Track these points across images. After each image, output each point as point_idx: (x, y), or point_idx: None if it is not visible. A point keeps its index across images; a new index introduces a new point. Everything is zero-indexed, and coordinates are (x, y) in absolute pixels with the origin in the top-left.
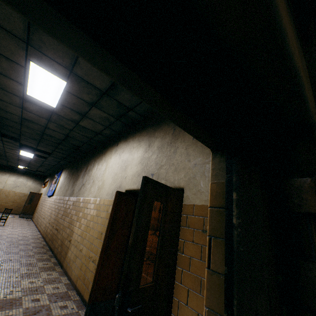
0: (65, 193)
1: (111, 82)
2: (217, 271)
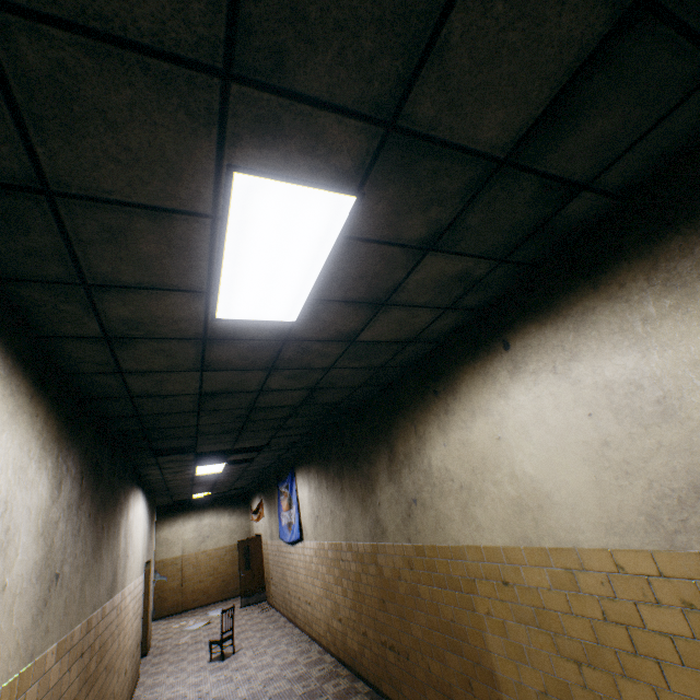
0: (349, 533)
1: (561, 78)
2: None
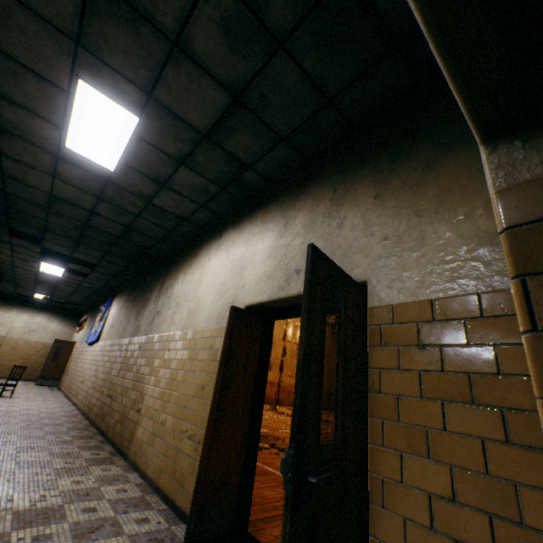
0: (123, 333)
1: (219, 113)
2: None
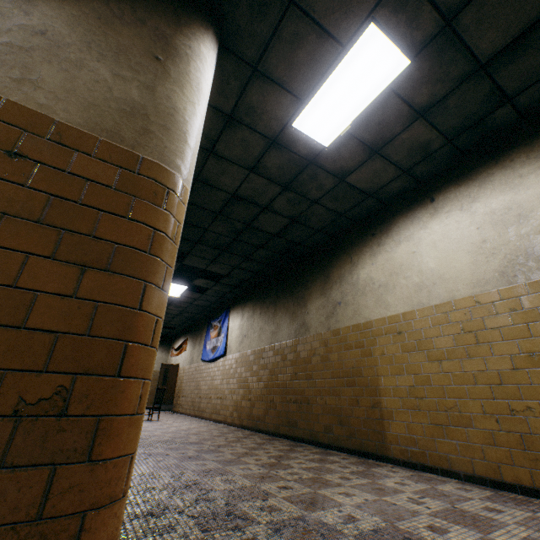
0: (274, 338)
1: (525, 26)
2: None
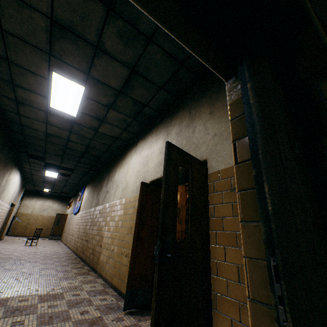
0: (91, 206)
1: (125, 79)
2: (243, 161)
